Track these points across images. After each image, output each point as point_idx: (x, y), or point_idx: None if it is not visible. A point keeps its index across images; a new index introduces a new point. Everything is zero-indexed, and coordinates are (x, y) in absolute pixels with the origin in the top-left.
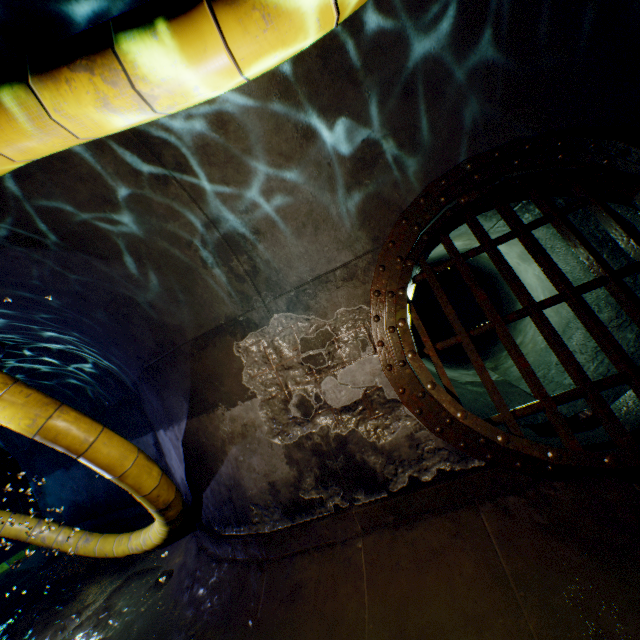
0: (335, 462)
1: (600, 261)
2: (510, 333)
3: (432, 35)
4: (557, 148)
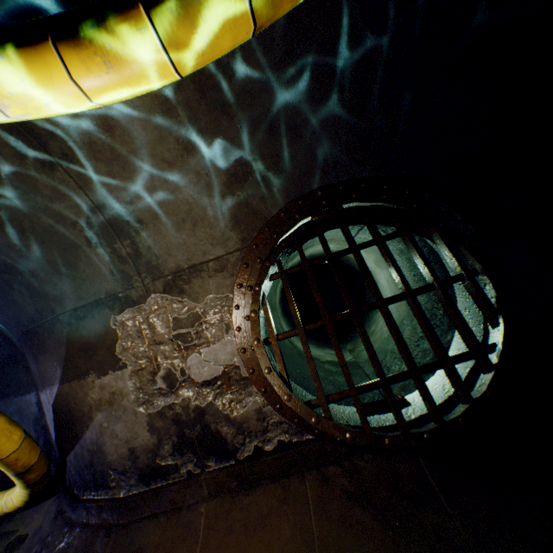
0: (192, 431)
1: (403, 280)
2: (368, 321)
3: (291, 91)
4: (384, 190)
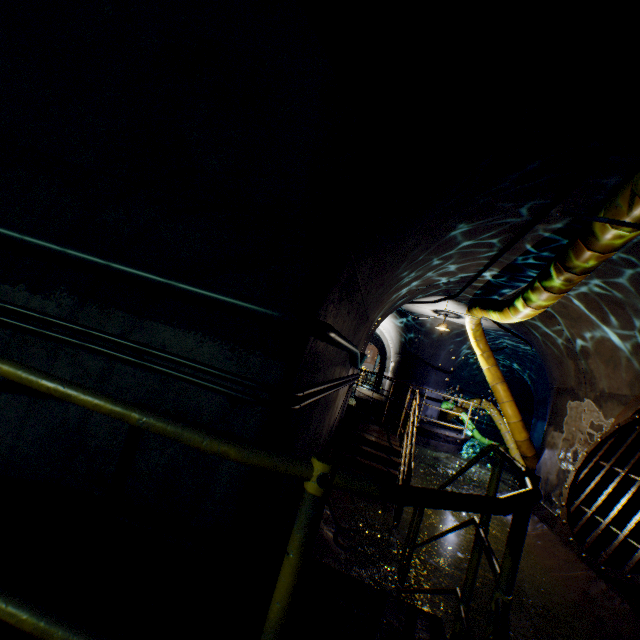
0: None
1: None
2: None
3: None
4: None
